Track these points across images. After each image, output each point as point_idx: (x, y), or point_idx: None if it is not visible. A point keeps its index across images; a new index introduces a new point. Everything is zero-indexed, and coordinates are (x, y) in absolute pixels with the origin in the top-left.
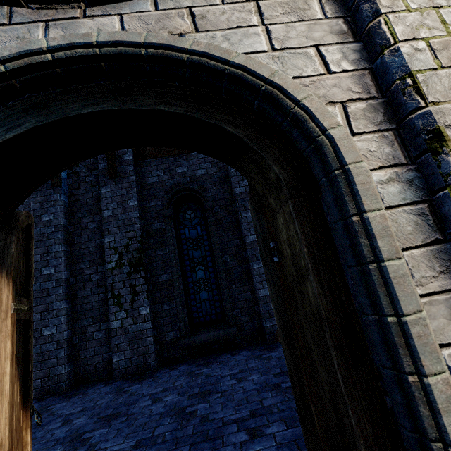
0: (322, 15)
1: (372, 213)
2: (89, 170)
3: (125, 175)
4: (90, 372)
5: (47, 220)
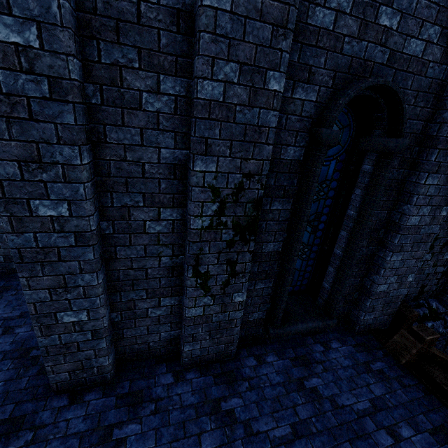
0: None
1: None
2: None
3: None
4: (140, 350)
5: (16, 45)
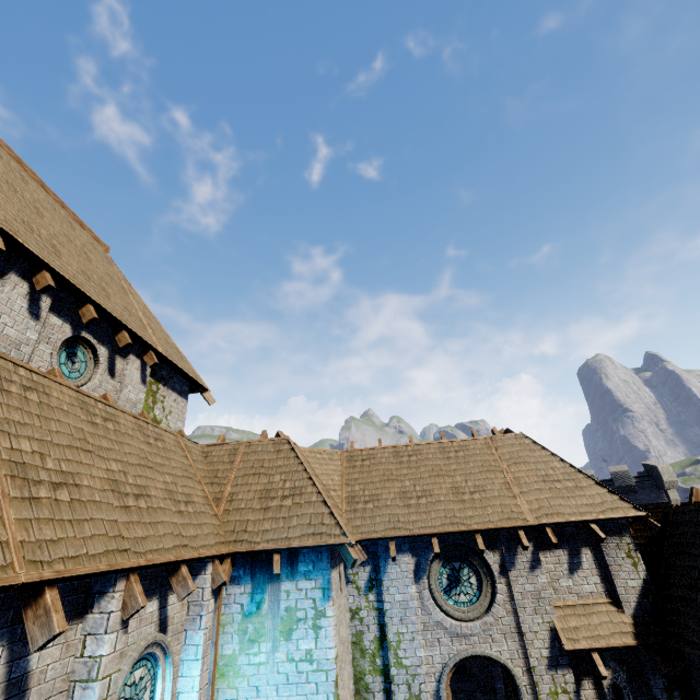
0: (518, 640)
1: (523, 699)
2: None
3: None
4: None
5: None
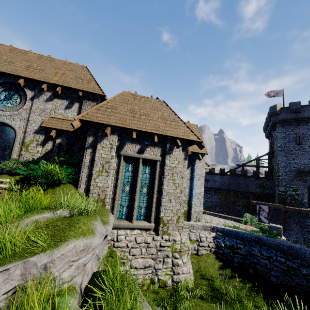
0: (26, 122)
1: (16, 139)
2: None
3: None
4: None
5: None
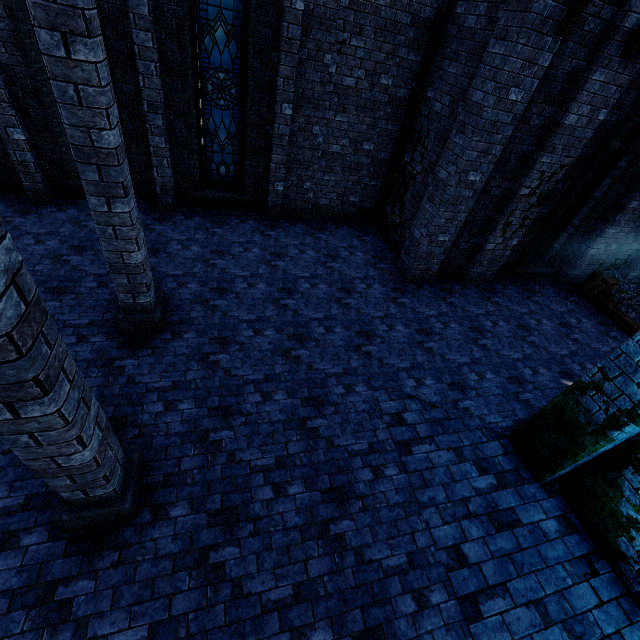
0: None
1: None
2: (603, 2)
3: (636, 59)
4: (442, 270)
5: (512, 101)
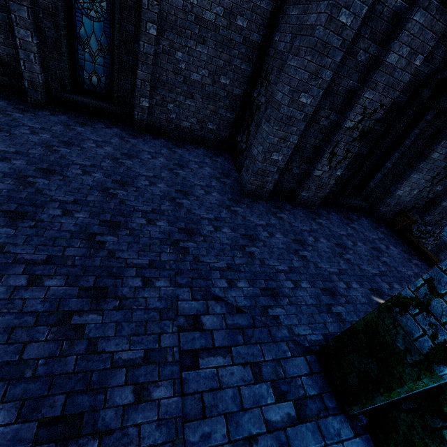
0: None
1: None
2: None
3: None
4: (277, 191)
5: (342, 23)
